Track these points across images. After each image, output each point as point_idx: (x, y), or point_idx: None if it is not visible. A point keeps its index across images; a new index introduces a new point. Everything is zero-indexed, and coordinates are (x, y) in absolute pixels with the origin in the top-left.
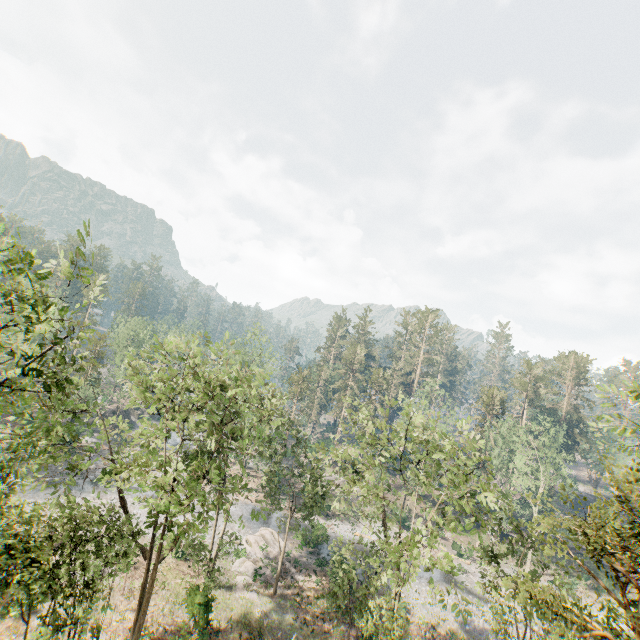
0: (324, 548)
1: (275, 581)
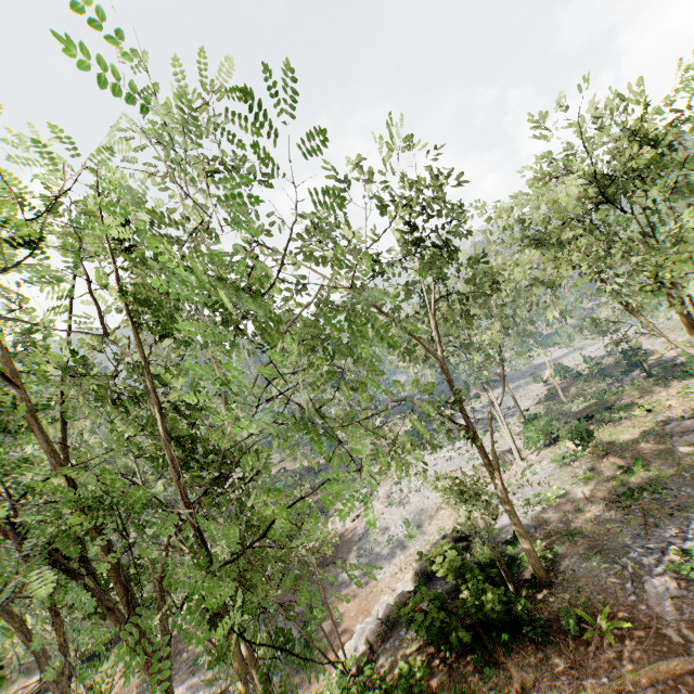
0: None
1: None
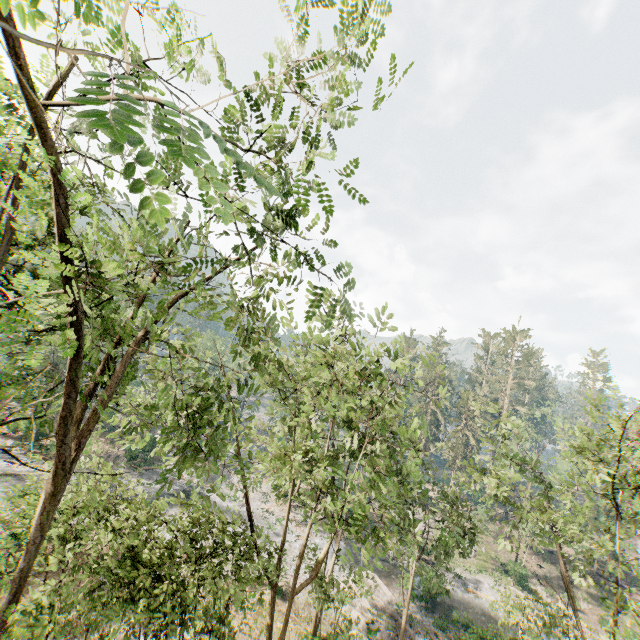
0: (437, 604)
1: None
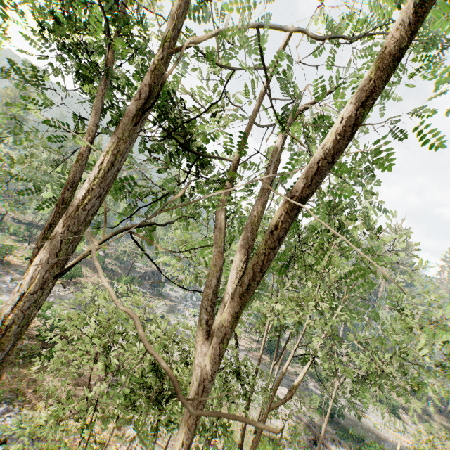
0: (336, 419)
1: (317, 446)
